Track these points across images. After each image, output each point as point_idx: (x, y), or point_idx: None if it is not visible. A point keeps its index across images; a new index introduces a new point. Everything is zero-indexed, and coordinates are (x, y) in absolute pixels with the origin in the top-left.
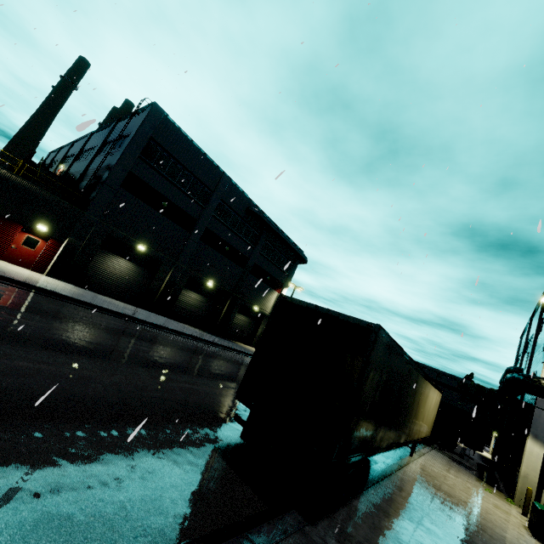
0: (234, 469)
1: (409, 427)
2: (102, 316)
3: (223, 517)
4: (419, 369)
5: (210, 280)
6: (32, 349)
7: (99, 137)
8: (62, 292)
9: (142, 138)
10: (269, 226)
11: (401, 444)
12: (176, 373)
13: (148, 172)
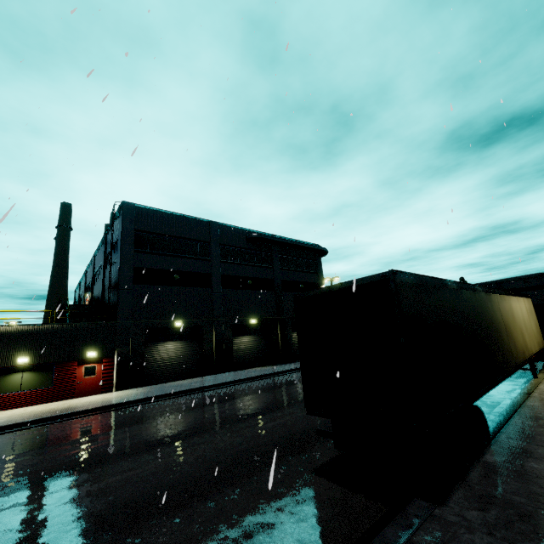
0: (340, 484)
1: (508, 350)
2: (173, 401)
3: (343, 540)
4: (479, 287)
5: (251, 317)
6: (117, 462)
7: (100, 255)
8: (132, 399)
9: (129, 236)
10: (274, 241)
11: (509, 371)
12: (256, 418)
13: (149, 259)
